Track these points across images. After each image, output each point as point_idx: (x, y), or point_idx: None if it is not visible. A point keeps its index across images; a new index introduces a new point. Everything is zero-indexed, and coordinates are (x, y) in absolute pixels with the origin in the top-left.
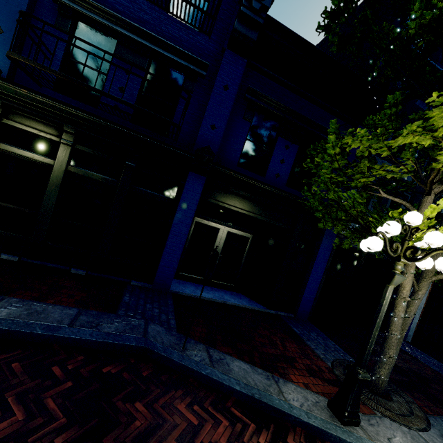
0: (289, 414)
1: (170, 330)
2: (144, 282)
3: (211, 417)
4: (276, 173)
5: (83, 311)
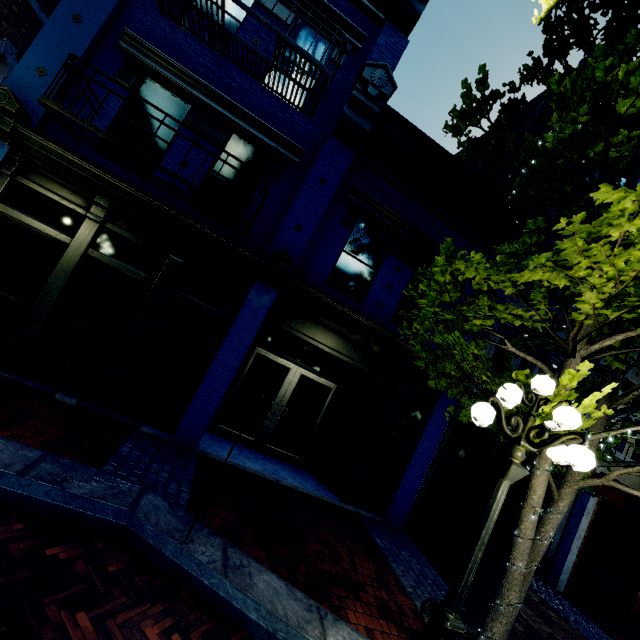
0: None
1: (176, 507)
2: (161, 431)
3: None
4: (379, 302)
5: (50, 456)
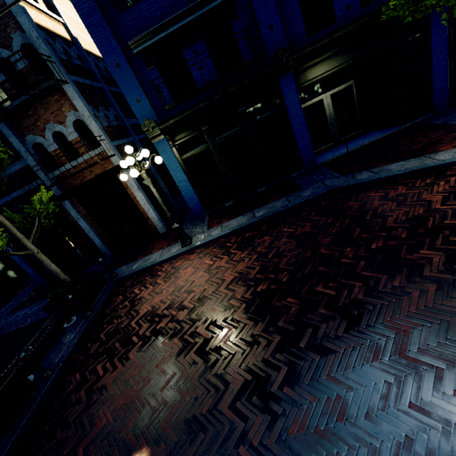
0: (443, 164)
1: (338, 177)
2: (298, 171)
3: (391, 189)
4: (345, 7)
5: (287, 197)
